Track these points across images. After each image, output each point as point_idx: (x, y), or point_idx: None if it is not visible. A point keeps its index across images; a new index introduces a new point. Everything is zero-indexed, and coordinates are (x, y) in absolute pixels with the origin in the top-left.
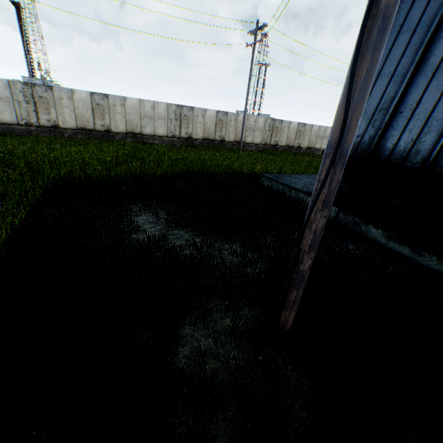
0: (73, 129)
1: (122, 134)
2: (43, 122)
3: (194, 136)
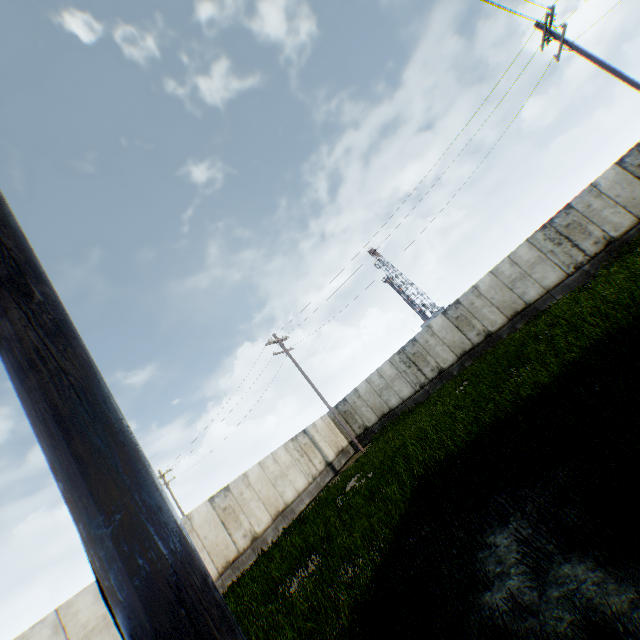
0: (455, 362)
1: (505, 326)
2: (429, 376)
3: (614, 232)
